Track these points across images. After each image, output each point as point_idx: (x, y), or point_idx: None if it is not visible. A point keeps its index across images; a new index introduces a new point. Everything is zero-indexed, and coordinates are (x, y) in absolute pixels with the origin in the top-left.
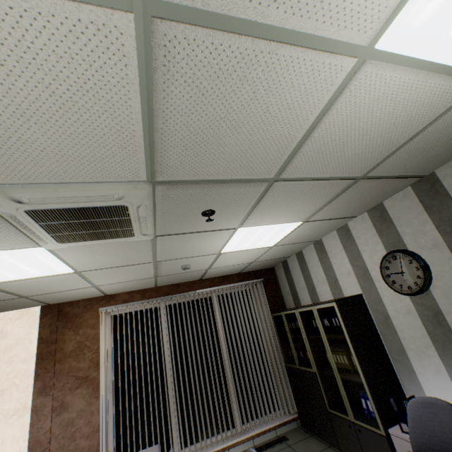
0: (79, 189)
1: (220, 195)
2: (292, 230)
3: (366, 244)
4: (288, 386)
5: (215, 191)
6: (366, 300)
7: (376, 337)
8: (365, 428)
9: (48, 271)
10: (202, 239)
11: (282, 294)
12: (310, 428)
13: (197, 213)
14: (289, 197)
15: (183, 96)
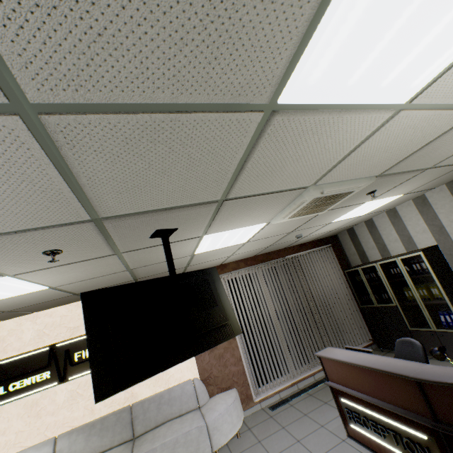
0: (349, 183)
1: (392, 180)
2: (389, 201)
3: (442, 208)
4: (362, 323)
5: (395, 178)
6: (441, 249)
7: (450, 273)
8: (447, 332)
9: (236, 242)
10: (339, 212)
11: (347, 256)
12: (388, 346)
13: (365, 193)
14: (420, 178)
15: (452, 134)
